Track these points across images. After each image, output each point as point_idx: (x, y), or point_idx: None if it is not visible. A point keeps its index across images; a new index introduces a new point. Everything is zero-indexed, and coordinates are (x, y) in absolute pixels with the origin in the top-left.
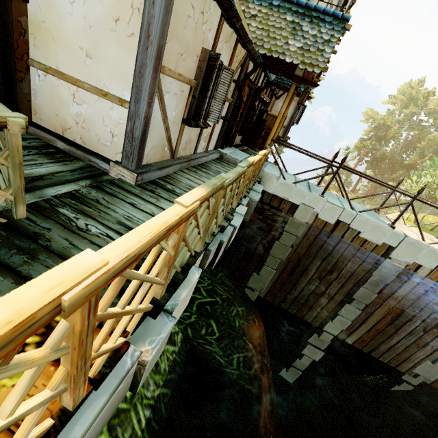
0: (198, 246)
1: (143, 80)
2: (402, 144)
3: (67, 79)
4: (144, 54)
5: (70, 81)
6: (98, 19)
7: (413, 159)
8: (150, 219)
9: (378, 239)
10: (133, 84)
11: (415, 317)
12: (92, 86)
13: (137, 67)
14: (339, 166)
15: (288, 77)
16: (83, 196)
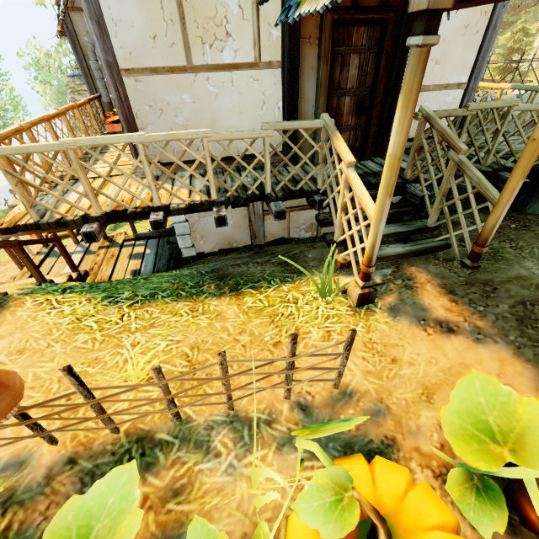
0: None
1: (483, 61)
2: None
3: None
4: (488, 42)
5: None
6: (451, 32)
7: None
8: None
9: None
10: (475, 68)
11: None
12: (436, 86)
13: (481, 54)
14: None
15: None
16: None
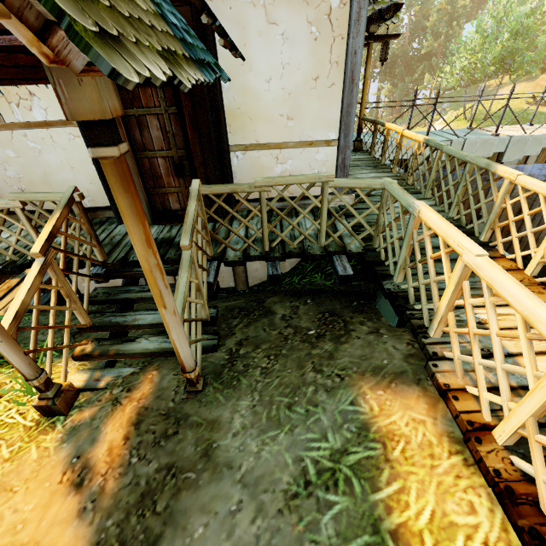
0: (455, 212)
1: (350, 117)
2: (407, 31)
3: (269, 147)
4: (350, 96)
5: (273, 148)
6: (297, 85)
7: (429, 45)
8: (537, 183)
9: (488, 153)
10: (341, 124)
11: (534, 203)
12: (296, 142)
13: (344, 109)
14: (435, 103)
15: (370, 40)
16: (360, 224)
